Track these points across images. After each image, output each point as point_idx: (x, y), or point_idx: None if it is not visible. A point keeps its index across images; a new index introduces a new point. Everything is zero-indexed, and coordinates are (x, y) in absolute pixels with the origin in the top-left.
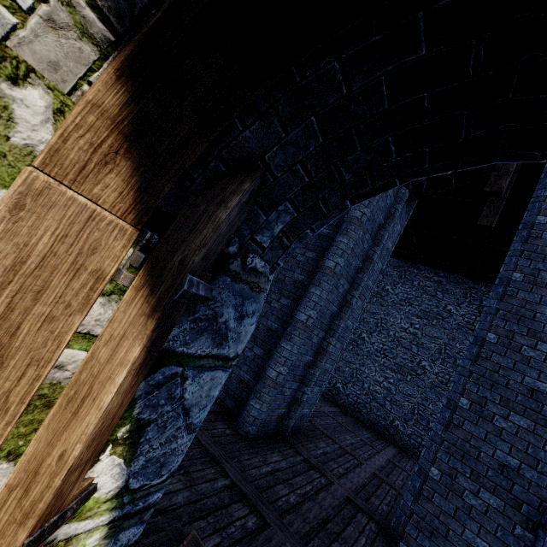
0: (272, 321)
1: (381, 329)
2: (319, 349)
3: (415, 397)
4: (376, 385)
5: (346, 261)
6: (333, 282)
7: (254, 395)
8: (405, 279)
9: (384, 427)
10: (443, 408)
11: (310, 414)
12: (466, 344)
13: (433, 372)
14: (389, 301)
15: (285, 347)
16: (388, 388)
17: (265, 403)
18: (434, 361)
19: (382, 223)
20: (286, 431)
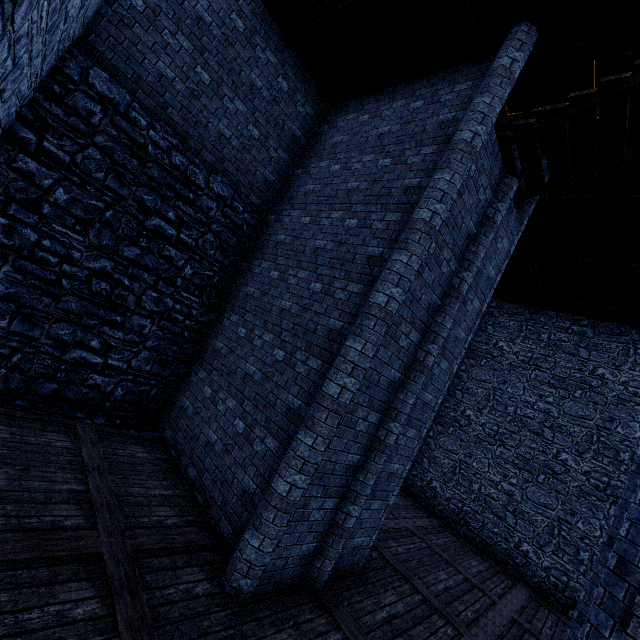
0: (294, 395)
1: (494, 404)
2: (372, 442)
3: (554, 509)
4: (490, 487)
5: (408, 294)
6: (386, 328)
7: (251, 521)
8: (527, 331)
9: (505, 553)
10: (609, 574)
11: (371, 543)
12: (633, 427)
13: (581, 470)
14: (504, 363)
15: (303, 440)
16: (509, 492)
17: (268, 538)
18: (581, 454)
19: (473, 233)
20: (320, 579)
